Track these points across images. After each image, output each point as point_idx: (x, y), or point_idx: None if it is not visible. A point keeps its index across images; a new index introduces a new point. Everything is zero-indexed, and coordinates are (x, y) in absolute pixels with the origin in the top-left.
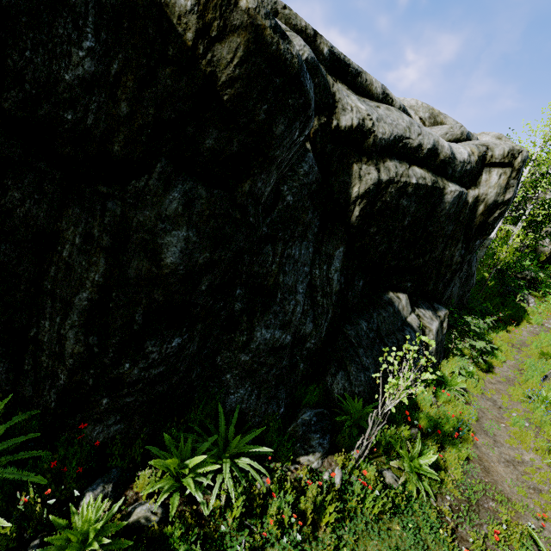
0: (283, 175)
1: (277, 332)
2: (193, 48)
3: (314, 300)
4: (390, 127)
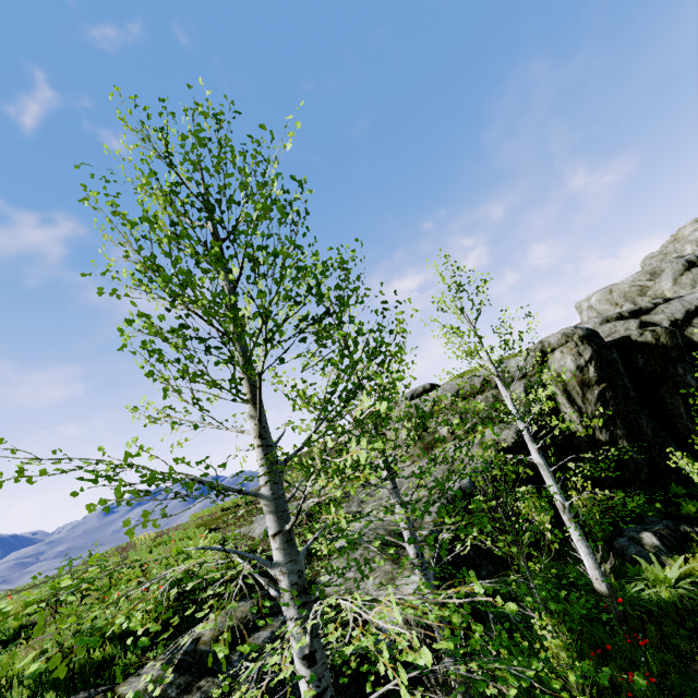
0: None
1: None
2: (656, 343)
3: None
4: (679, 313)
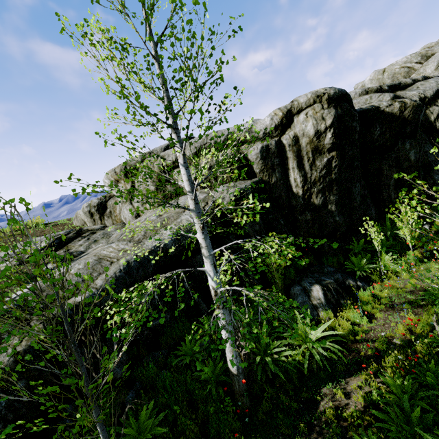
0: None
1: None
2: (399, 116)
3: None
4: (430, 90)
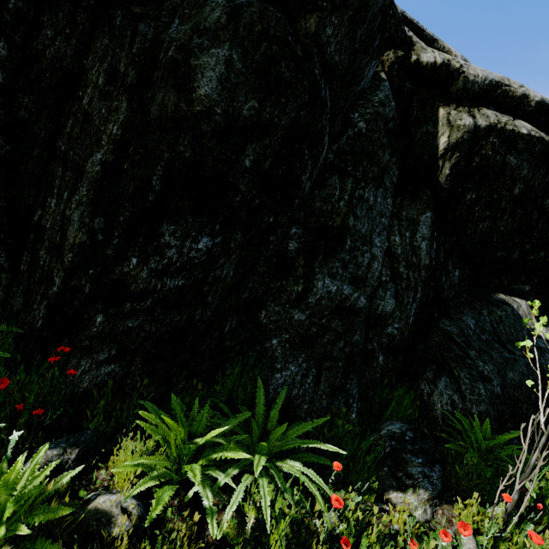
0: (353, 104)
1: (346, 287)
2: None
3: (395, 272)
4: (483, 72)
